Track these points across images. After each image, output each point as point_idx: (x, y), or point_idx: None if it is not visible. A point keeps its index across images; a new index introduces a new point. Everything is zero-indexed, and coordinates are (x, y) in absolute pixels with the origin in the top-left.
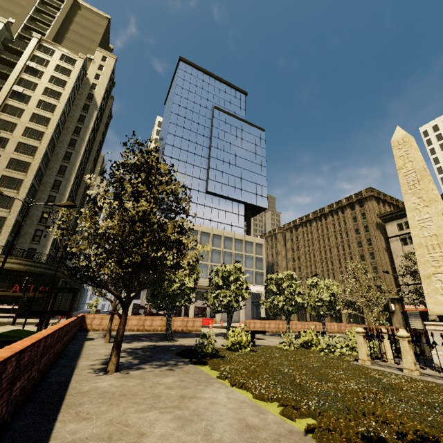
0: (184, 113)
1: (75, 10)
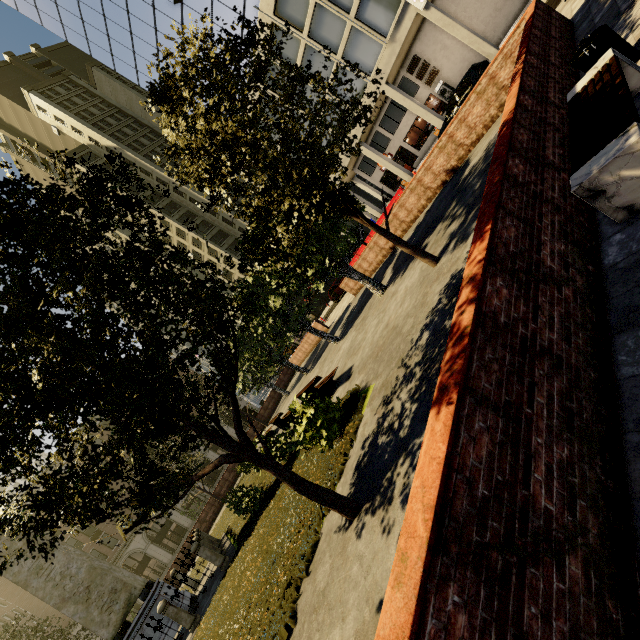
0: None
1: (7, 125)
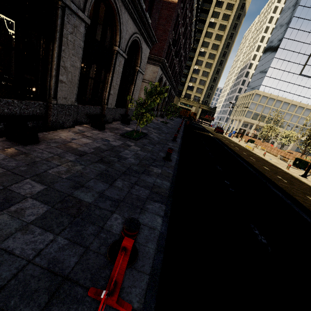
0: (310, 3)
1: None
